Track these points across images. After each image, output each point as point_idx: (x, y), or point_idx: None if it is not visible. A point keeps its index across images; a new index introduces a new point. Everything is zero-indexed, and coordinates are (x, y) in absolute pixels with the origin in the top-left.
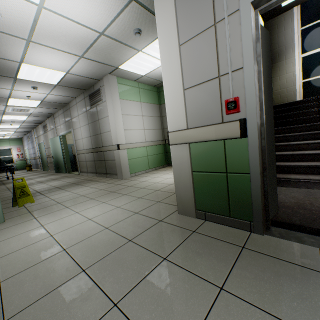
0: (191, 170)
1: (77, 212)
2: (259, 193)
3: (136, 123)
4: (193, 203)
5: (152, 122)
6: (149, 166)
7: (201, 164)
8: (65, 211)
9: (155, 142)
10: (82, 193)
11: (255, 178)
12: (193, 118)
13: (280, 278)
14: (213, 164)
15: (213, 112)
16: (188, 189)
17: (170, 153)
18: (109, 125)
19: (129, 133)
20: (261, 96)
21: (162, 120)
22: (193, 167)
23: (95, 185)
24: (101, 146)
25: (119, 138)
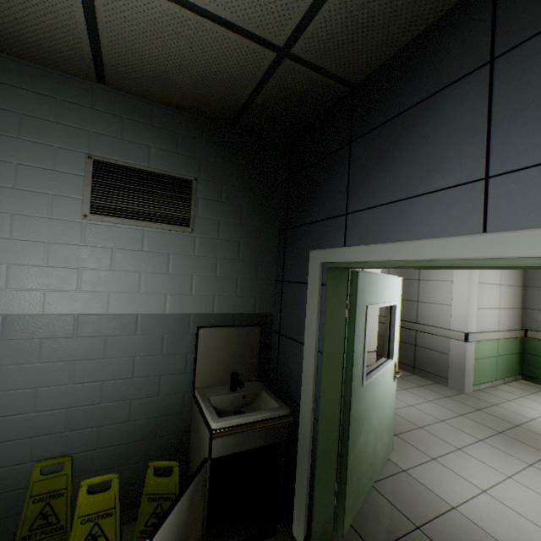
0: None
1: (508, 476)
2: None
3: (490, 297)
4: None
5: (510, 295)
6: (495, 375)
7: None
8: (474, 462)
9: (510, 333)
10: (430, 412)
11: None
12: None
13: None
14: None
15: None
16: None
17: (533, 356)
18: (448, 295)
19: (480, 313)
20: None
21: (524, 292)
22: None
23: (420, 392)
24: (411, 320)
25: (469, 323)
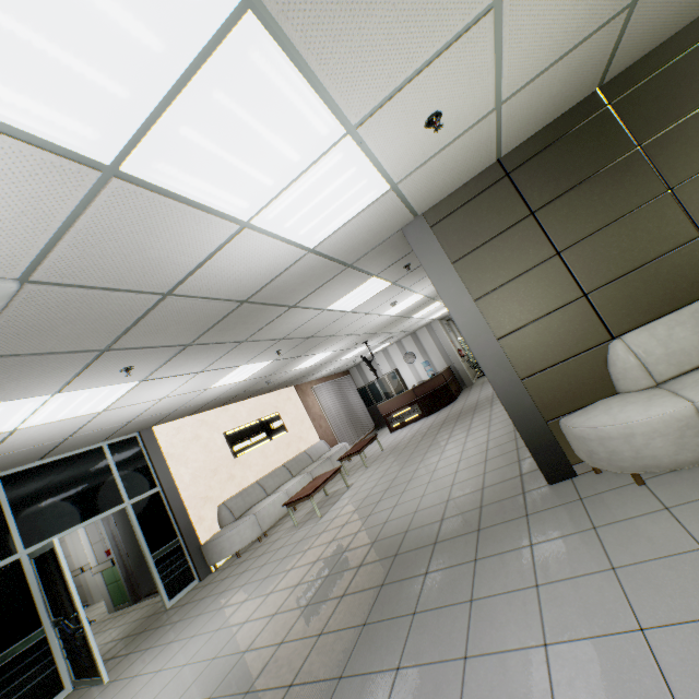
0: (107, 585)
1: None
2: (127, 586)
3: None
4: (113, 603)
5: None
6: None
7: (109, 580)
8: None
9: None
10: None
11: (124, 581)
12: (100, 558)
13: (117, 620)
14: (113, 579)
15: (105, 555)
16: (109, 596)
17: None
18: (69, 548)
19: None
20: (119, 545)
21: None
22: (108, 582)
23: None
24: None
25: (83, 559)
